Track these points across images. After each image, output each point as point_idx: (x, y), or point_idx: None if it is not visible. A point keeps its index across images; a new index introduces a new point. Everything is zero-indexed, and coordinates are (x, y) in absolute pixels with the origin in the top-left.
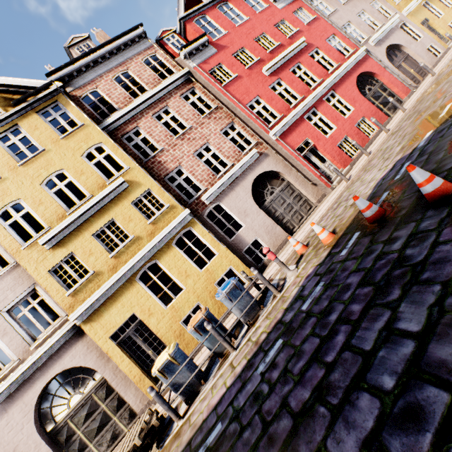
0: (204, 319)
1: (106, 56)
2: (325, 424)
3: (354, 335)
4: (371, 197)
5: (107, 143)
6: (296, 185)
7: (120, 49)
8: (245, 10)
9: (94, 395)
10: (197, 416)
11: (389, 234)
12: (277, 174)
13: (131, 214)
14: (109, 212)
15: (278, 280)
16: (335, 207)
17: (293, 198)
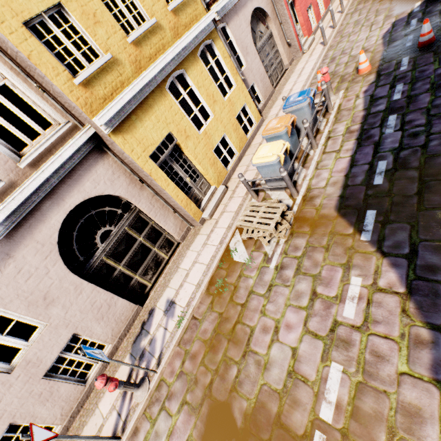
0: (291, 122)
1: None
2: None
3: None
4: (389, 43)
5: None
6: (277, 39)
7: None
8: None
9: (129, 229)
10: (326, 181)
11: None
12: (265, 18)
13: None
14: None
15: None
16: (331, 61)
17: (274, 52)
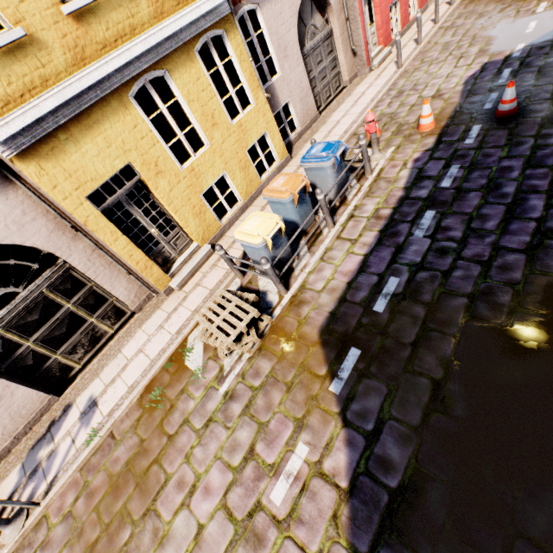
0: (303, 187)
1: None
2: None
3: None
4: (468, 94)
5: None
6: (338, 41)
7: None
8: None
9: (49, 292)
10: (325, 283)
11: (536, 131)
12: (325, 6)
13: None
14: None
15: (346, 163)
16: (397, 95)
17: (330, 60)
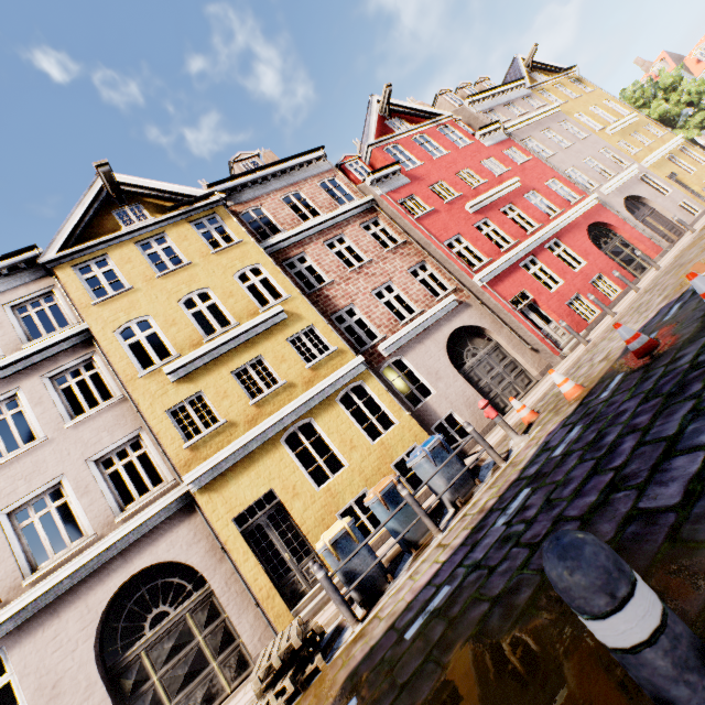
0: (393, 486)
1: (278, 174)
2: (630, 499)
3: (647, 434)
4: None
5: (267, 265)
6: (508, 348)
7: (294, 169)
8: (445, 144)
9: (190, 617)
10: (392, 606)
11: (671, 357)
12: (482, 331)
13: (286, 353)
14: (257, 346)
15: None
16: (574, 371)
17: (504, 365)
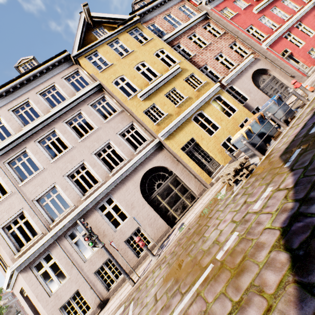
0: (260, 116)
1: (158, 5)
2: None
3: None
4: None
5: (166, 48)
6: (279, 77)
7: (165, 2)
8: None
9: (170, 184)
10: (282, 143)
11: None
12: (266, 71)
13: (184, 85)
14: (172, 84)
15: (295, 108)
16: None
17: (278, 85)
